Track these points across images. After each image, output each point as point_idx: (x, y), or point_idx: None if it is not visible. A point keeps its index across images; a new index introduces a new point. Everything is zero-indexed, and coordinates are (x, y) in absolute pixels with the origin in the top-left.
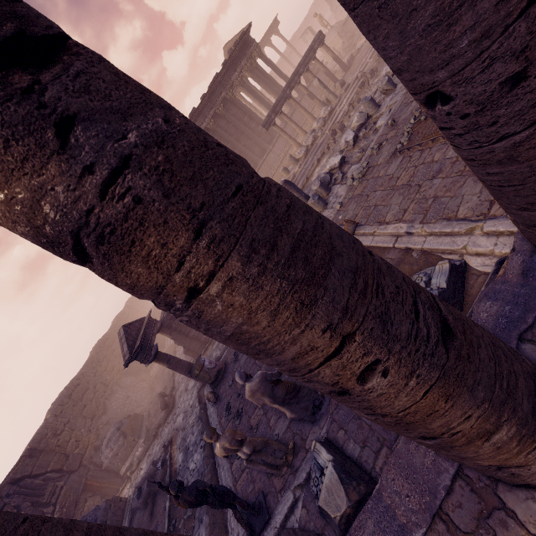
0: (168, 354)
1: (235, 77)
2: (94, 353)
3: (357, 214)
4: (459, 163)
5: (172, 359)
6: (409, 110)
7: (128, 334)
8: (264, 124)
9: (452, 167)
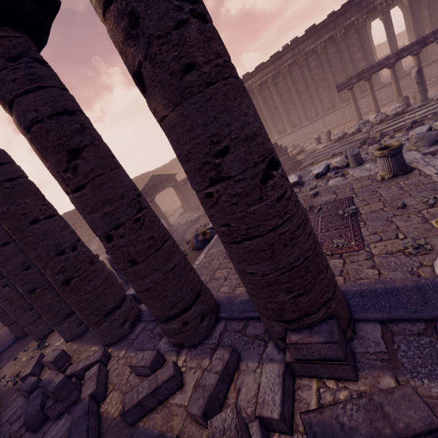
0: (157, 205)
1: (382, 1)
2: (170, 162)
3: None
4: (226, 265)
5: (156, 208)
6: (321, 199)
7: (151, 181)
8: (339, 84)
9: (225, 263)
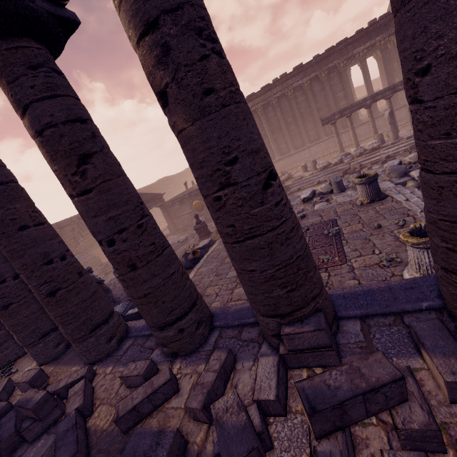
0: None
1: (359, 50)
2: (157, 182)
3: (217, 251)
4: (217, 282)
5: None
6: (308, 220)
7: None
8: (323, 119)
9: (216, 280)
